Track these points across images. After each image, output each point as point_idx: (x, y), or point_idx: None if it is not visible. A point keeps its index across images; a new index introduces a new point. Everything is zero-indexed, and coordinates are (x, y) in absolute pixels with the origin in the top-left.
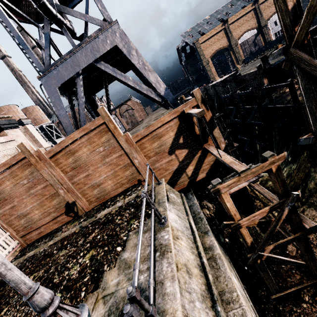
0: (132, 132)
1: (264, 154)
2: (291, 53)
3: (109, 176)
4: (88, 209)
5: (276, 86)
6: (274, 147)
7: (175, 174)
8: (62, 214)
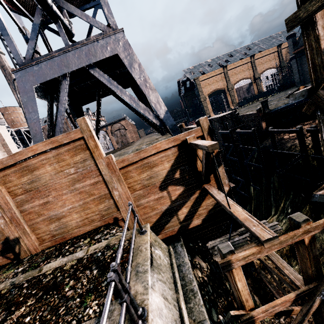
0: (120, 153)
1: (294, 216)
2: (319, 96)
3: (76, 208)
4: (36, 250)
5: (282, 130)
6: (272, 194)
7: (163, 216)
8: None
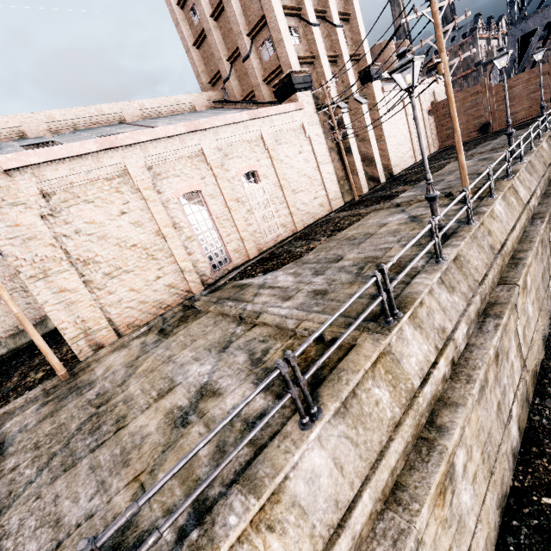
0: None
1: None
2: None
3: (525, 108)
4: (496, 130)
5: None
6: None
7: None
8: (475, 131)
